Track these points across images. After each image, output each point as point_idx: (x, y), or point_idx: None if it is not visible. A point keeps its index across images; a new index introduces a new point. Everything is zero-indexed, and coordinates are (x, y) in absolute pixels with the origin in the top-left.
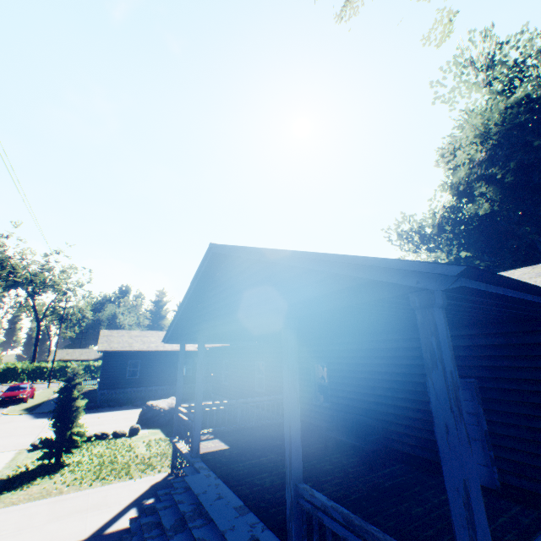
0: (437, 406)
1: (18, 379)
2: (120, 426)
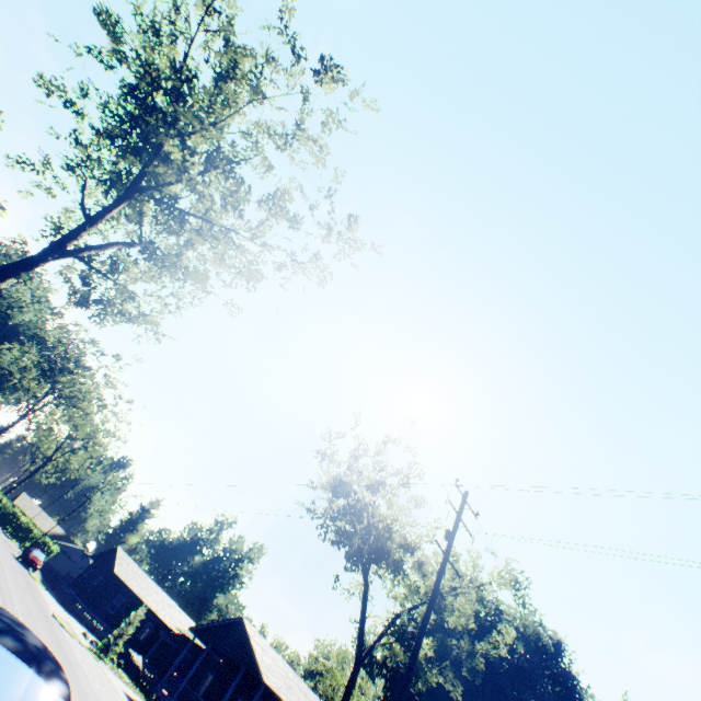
0: None
1: None
2: None
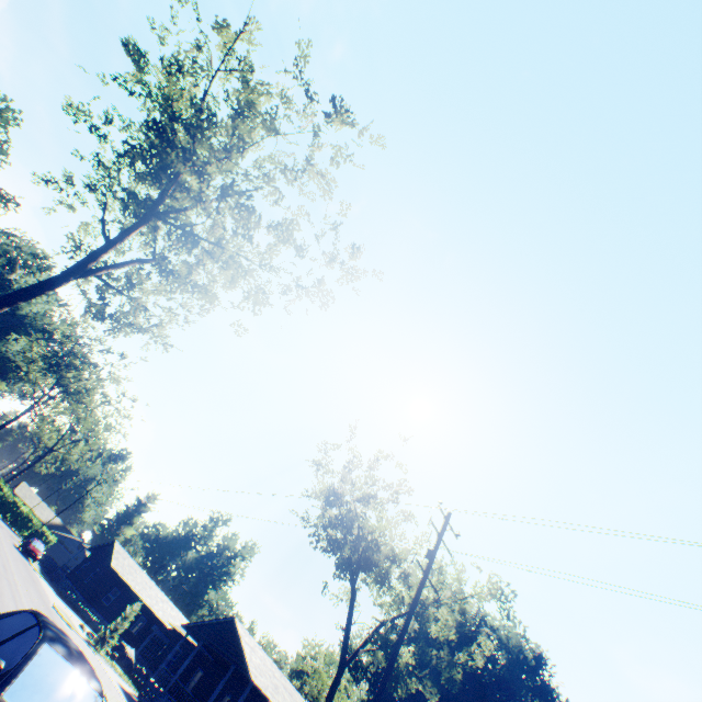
0: (240, 699)
1: None
2: None
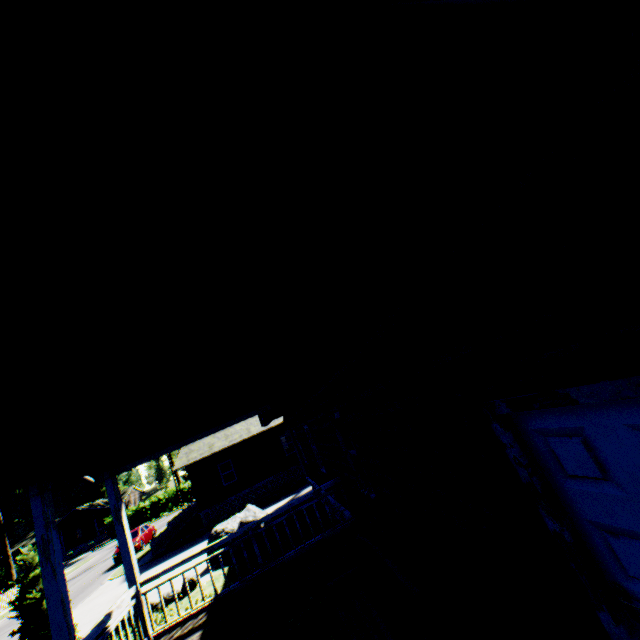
0: None
1: (167, 510)
2: (190, 573)
